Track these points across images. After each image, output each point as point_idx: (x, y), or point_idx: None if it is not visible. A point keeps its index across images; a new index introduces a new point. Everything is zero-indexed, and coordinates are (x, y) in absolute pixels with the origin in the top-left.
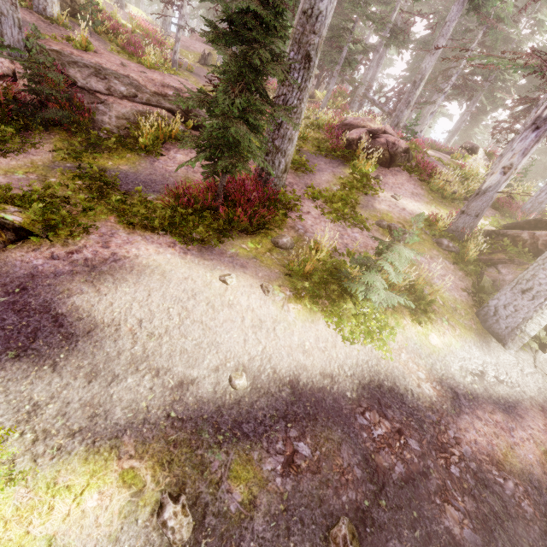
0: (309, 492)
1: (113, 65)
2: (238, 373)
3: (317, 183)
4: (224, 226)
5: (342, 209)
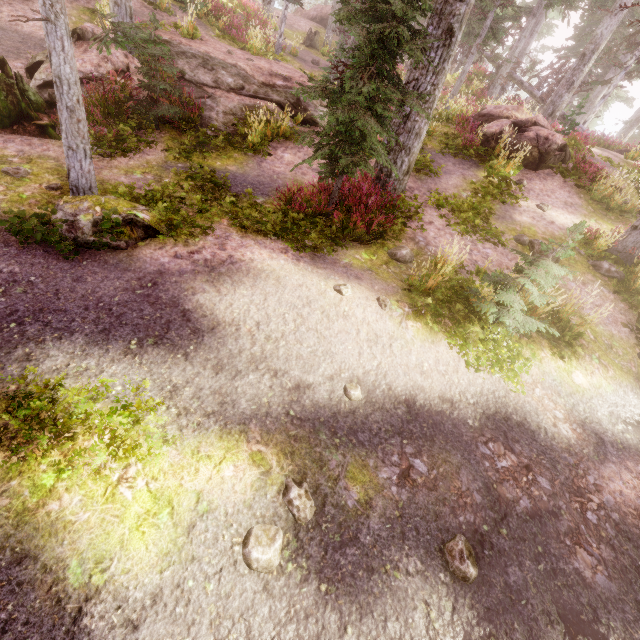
0: (425, 506)
1: (220, 53)
2: (352, 385)
3: (443, 188)
4: (336, 234)
5: (472, 220)
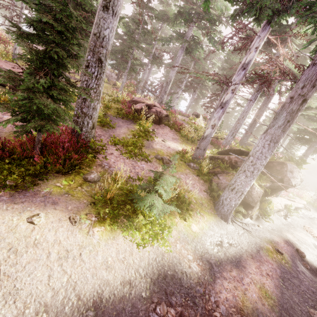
0: None
1: None
2: None
3: (117, 134)
4: (41, 170)
5: (134, 150)
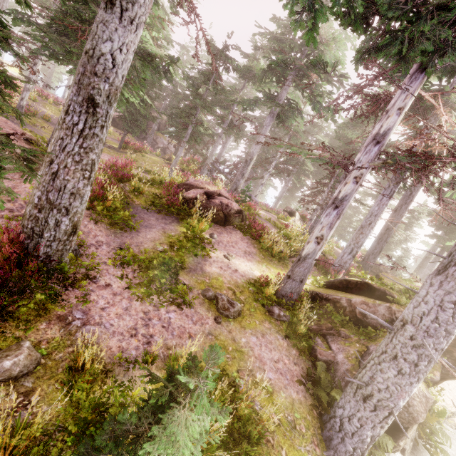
0: None
1: None
2: None
3: (138, 242)
4: None
5: (159, 278)
